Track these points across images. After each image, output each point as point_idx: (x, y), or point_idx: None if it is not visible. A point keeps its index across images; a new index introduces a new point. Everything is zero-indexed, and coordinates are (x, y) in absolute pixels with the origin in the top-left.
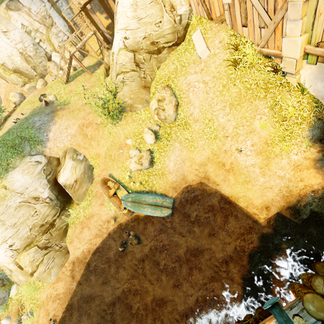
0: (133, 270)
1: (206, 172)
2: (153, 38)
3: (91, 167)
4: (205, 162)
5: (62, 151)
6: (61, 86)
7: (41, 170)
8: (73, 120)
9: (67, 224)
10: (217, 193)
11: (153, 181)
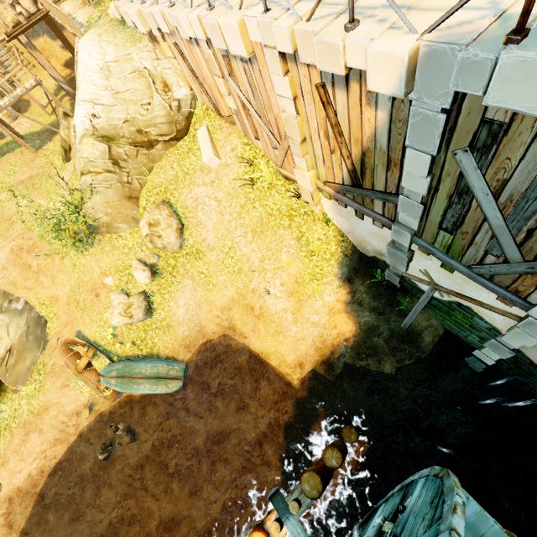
0: (126, 486)
1: (231, 320)
2: (139, 125)
3: (42, 321)
4: (229, 305)
5: None
6: None
7: None
8: None
9: None
10: (246, 349)
11: (153, 339)
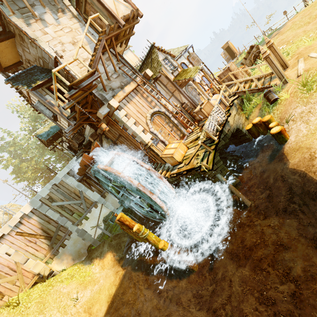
0: None
1: None
2: None
3: None
4: None
5: None
6: None
7: None
8: None
9: None
10: None
11: None
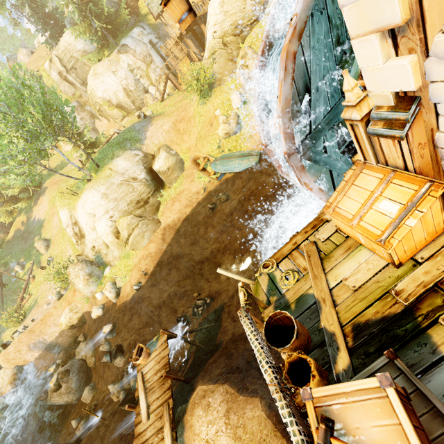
0: (222, 226)
1: None
2: (237, 23)
3: (182, 162)
4: None
5: (157, 147)
6: (157, 103)
7: (139, 160)
8: (168, 119)
9: (159, 202)
10: None
11: (241, 145)
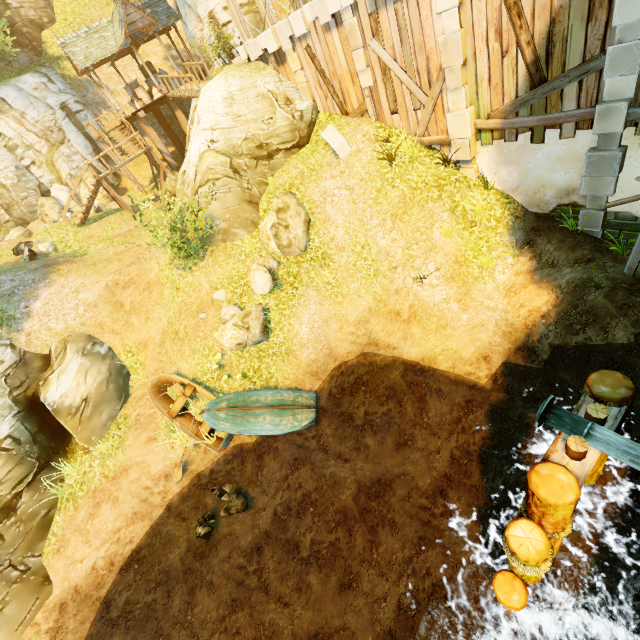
0: (234, 585)
1: (371, 334)
2: (260, 139)
3: (125, 372)
4: (366, 316)
5: (59, 338)
6: (70, 228)
7: (0, 377)
8: (95, 277)
9: (53, 504)
10: (398, 362)
11: (270, 368)
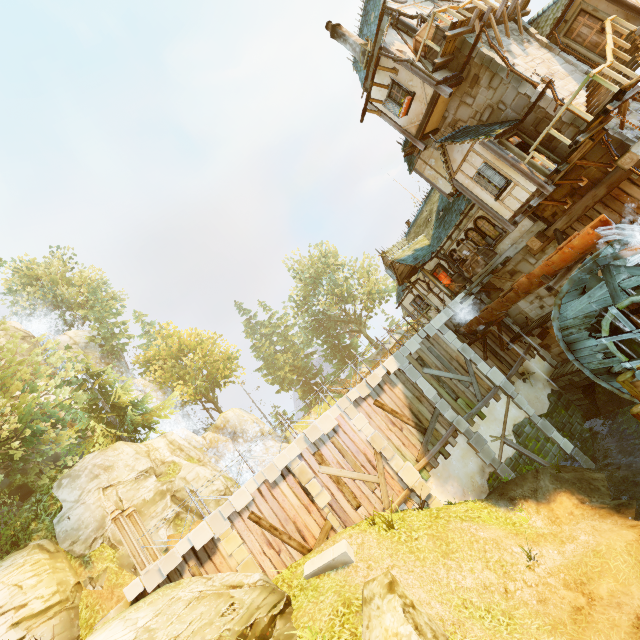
0: None
1: None
2: (234, 631)
3: None
4: None
5: None
6: None
7: None
8: None
9: None
10: None
11: None
